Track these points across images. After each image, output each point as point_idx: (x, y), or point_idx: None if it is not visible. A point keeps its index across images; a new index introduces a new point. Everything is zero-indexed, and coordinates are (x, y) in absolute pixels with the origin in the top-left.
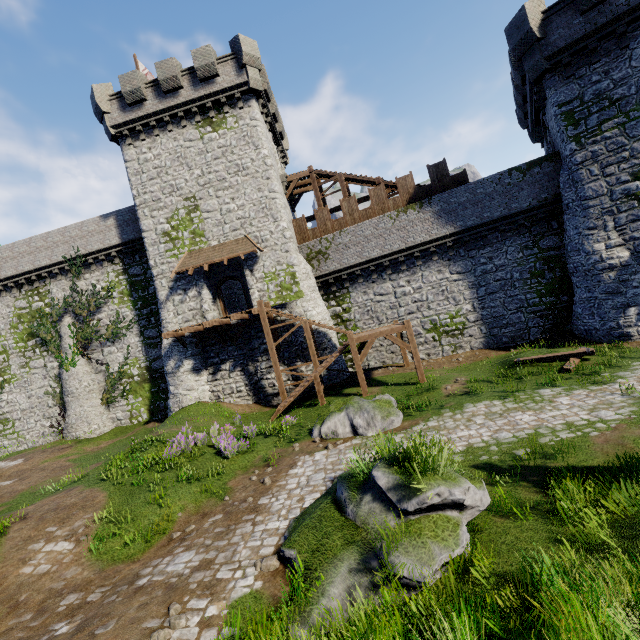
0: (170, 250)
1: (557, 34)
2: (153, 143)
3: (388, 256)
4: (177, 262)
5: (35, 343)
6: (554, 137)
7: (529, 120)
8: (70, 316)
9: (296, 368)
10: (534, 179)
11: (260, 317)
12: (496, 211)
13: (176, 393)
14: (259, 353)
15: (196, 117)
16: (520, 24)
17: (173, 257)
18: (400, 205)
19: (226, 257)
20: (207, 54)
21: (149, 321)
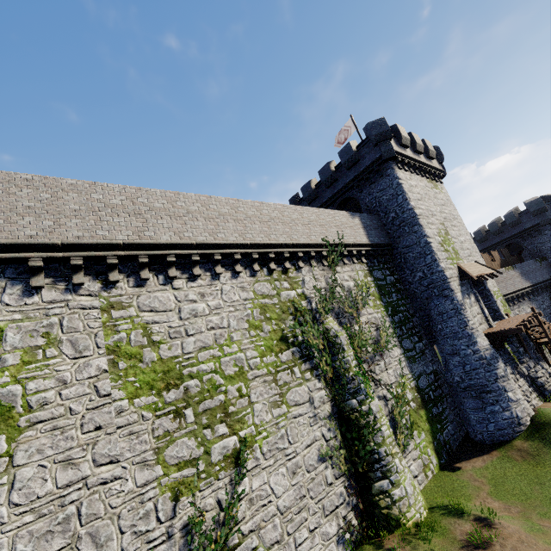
0: (448, 258)
1: (550, 212)
2: (411, 176)
3: (509, 294)
4: (455, 270)
5: (291, 356)
6: (538, 251)
7: (484, 244)
8: (330, 316)
9: (543, 366)
10: (544, 266)
11: (539, 319)
12: (539, 278)
13: (519, 399)
14: (520, 355)
15: (426, 175)
16: (538, 203)
17: (452, 265)
18: (497, 266)
19: (487, 273)
20: (431, 146)
21: (402, 330)
